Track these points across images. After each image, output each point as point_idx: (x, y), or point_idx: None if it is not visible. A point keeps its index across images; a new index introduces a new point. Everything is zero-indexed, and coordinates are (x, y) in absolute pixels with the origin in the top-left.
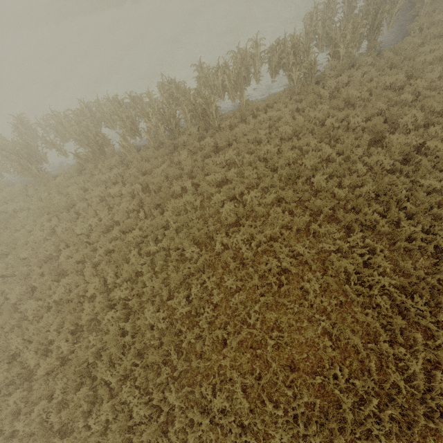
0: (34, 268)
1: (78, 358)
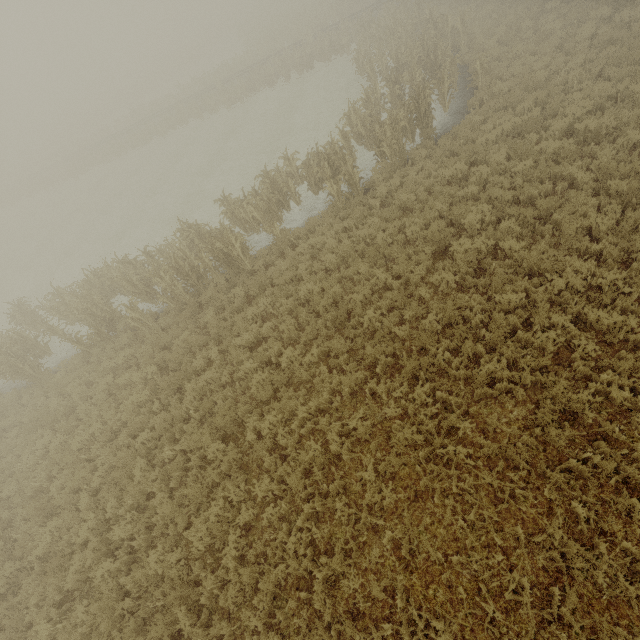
0: (18, 511)
1: None
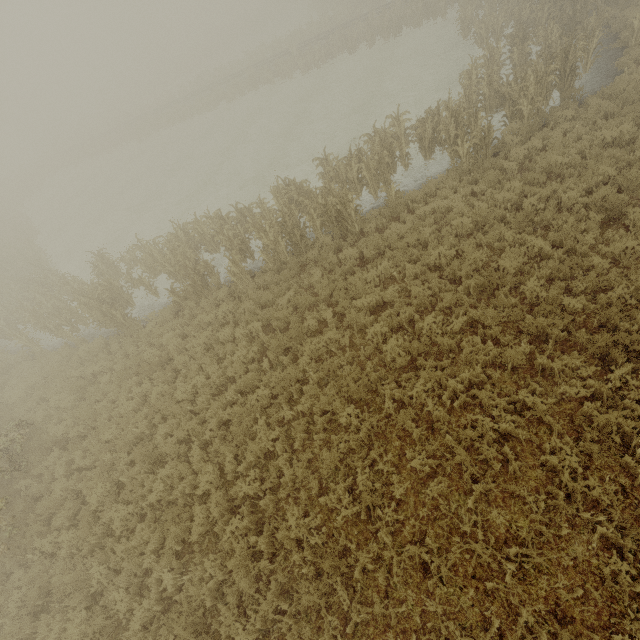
0: (120, 455)
1: (189, 599)
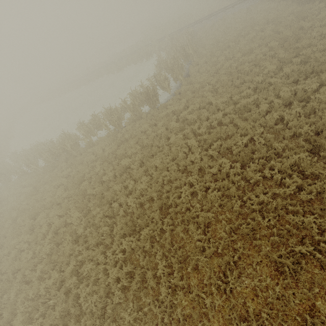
0: None
1: None
